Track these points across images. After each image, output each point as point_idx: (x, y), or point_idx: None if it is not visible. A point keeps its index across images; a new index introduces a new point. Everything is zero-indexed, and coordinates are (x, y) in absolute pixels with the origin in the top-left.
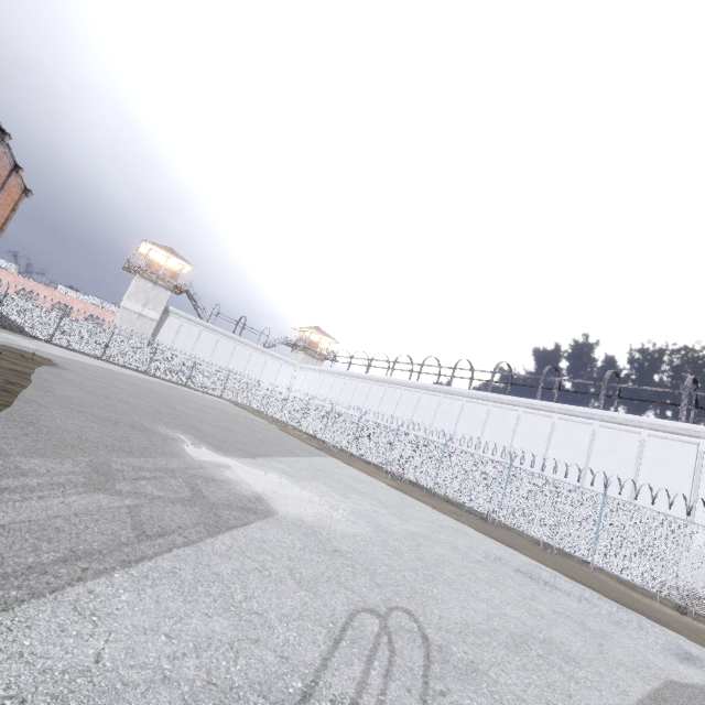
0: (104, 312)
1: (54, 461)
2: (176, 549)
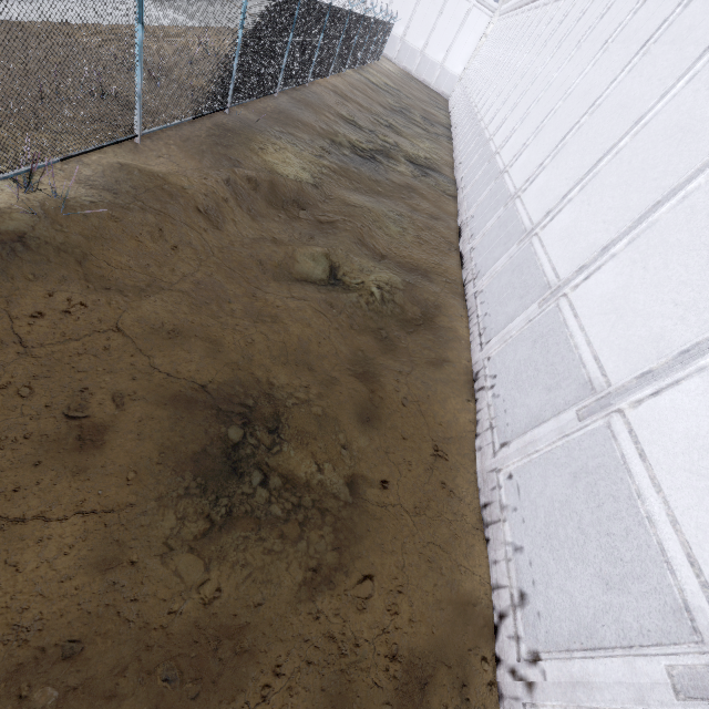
0: None
1: None
2: None
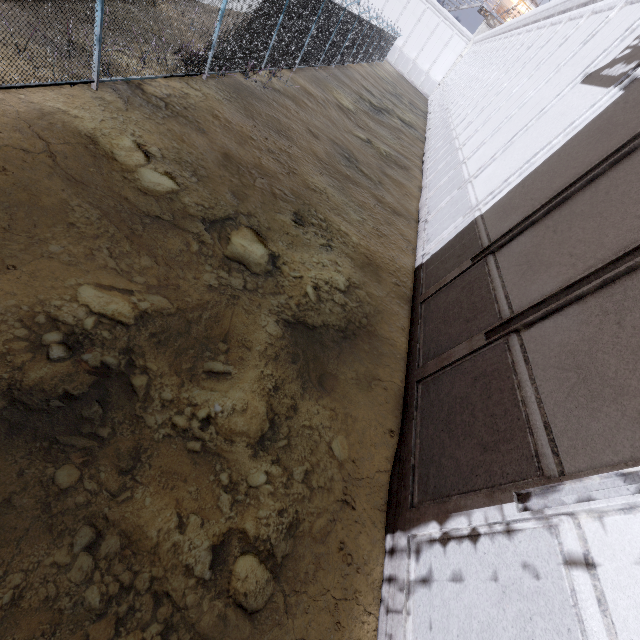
0: None
1: None
2: None
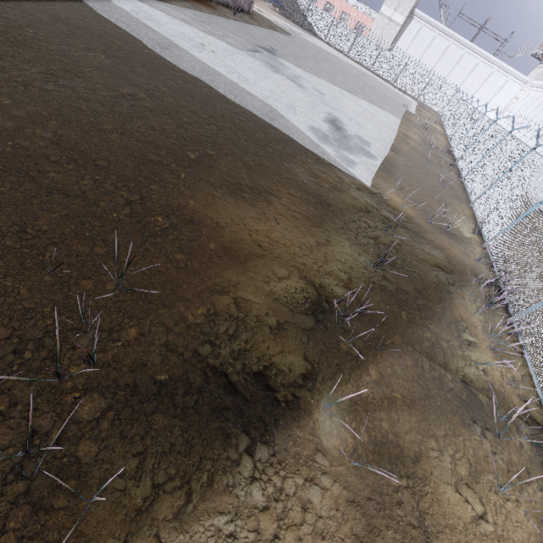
0: (367, 19)
1: (195, 16)
2: (184, 23)
